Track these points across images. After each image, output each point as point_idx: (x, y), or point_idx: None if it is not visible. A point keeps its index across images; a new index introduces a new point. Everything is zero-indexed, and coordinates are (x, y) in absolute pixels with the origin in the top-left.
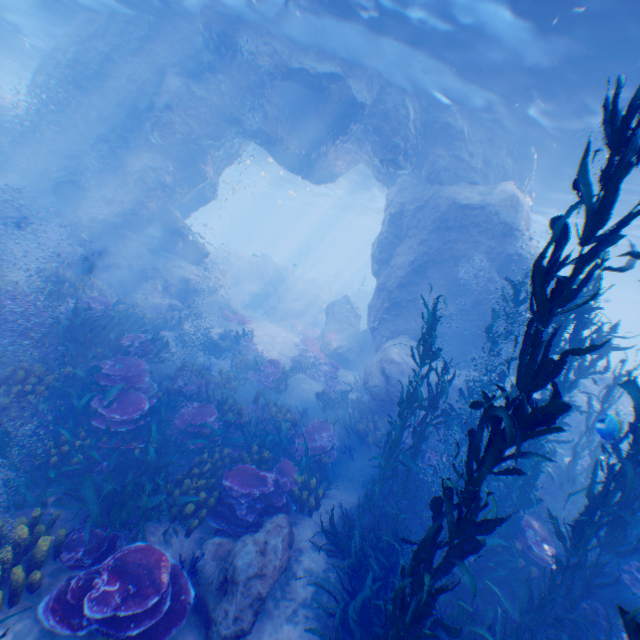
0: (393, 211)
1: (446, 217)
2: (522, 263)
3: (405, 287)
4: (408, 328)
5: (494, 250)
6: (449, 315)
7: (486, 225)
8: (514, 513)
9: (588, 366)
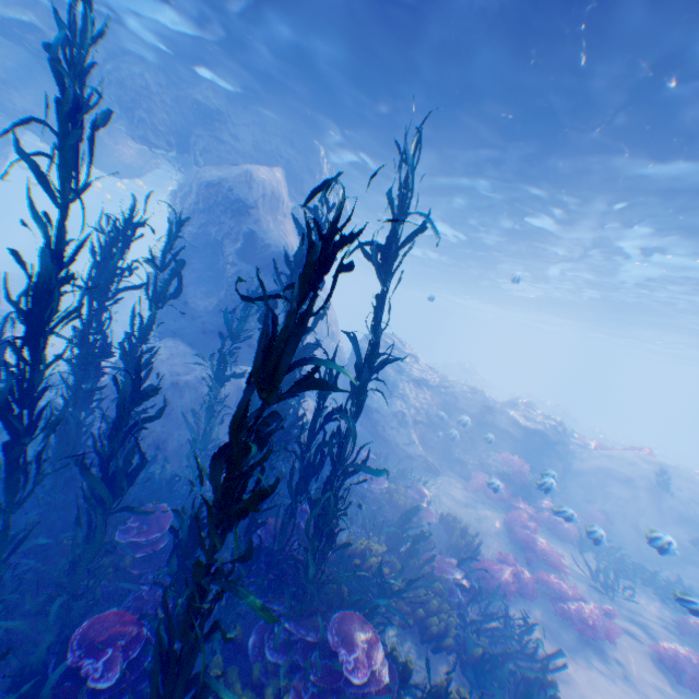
0: (170, 200)
1: (200, 199)
2: (257, 242)
3: (173, 282)
4: (180, 329)
5: (235, 230)
6: (214, 309)
7: (227, 204)
8: (140, 503)
9: (238, 328)
